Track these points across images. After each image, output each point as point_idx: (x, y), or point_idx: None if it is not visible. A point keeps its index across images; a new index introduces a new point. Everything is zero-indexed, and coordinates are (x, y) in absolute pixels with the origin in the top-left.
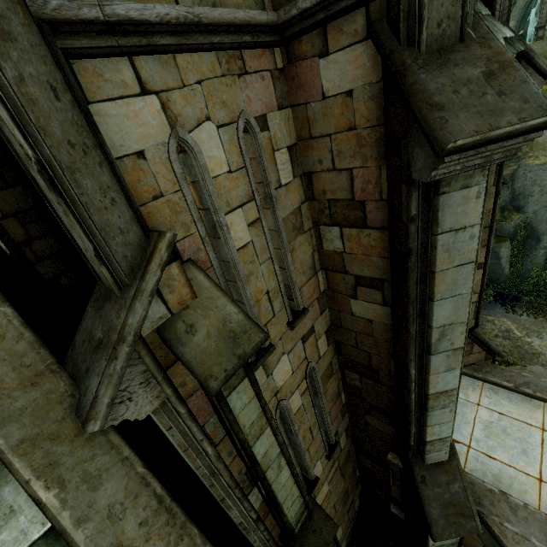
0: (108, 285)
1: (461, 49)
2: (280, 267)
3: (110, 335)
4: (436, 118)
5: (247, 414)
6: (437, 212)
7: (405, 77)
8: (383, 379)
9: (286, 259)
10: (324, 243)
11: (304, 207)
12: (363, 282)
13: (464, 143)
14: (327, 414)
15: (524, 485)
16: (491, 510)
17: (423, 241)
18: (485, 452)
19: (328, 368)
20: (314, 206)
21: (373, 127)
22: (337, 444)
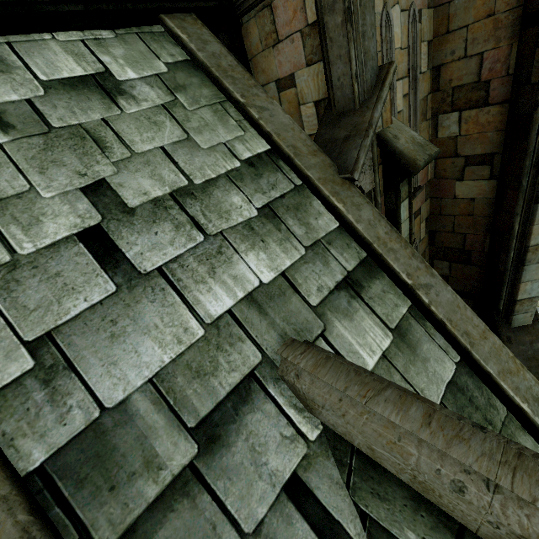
0: (344, 107)
1: None
2: None
3: (359, 127)
4: None
5: (403, 229)
6: None
7: None
8: (474, 259)
9: None
10: (439, 131)
11: (429, 98)
12: (473, 161)
13: None
14: None
15: None
16: None
17: None
18: None
19: (423, 255)
20: (436, 97)
21: (512, 10)
22: None
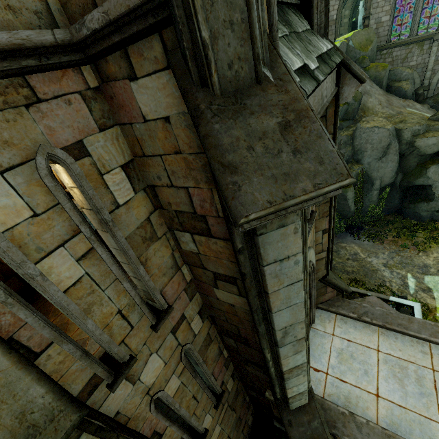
0: None
1: (258, 92)
2: (136, 278)
3: None
4: (228, 183)
5: None
6: (259, 248)
7: (198, 126)
8: (252, 345)
9: (139, 272)
10: (181, 244)
11: (154, 216)
12: (220, 277)
13: (258, 216)
14: (210, 375)
15: (366, 402)
16: (344, 431)
17: (254, 267)
18: (338, 377)
19: (206, 339)
20: (164, 214)
21: (197, 154)
22: (223, 393)
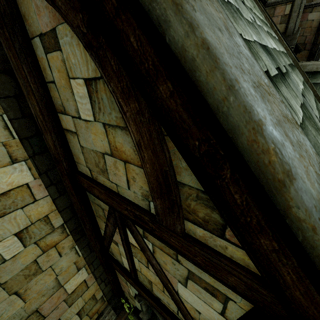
0: (289, 34)
1: None
2: None
3: (294, 38)
4: None
5: None
6: None
7: None
8: None
9: None
10: None
11: None
12: None
13: None
14: None
15: None
16: None
17: None
18: None
19: None
20: None
21: (315, 26)
22: None
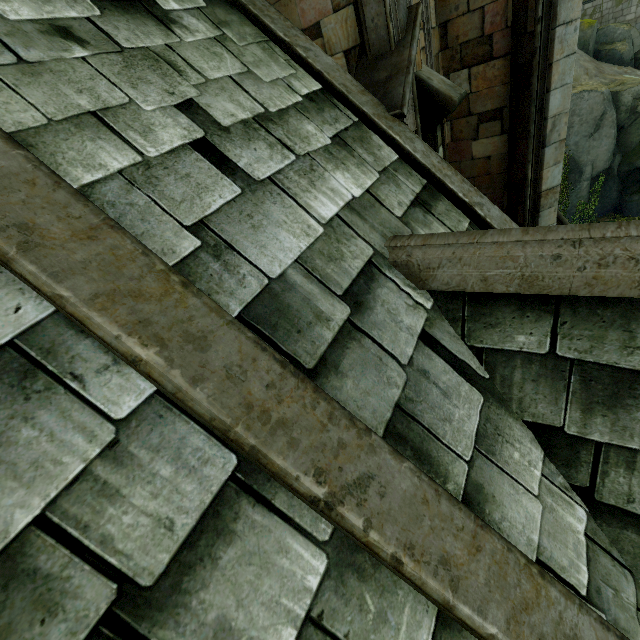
0: (380, 50)
1: None
2: None
3: (399, 66)
4: None
5: None
6: (556, 8)
7: None
8: None
9: None
10: None
11: (440, 56)
12: (485, 118)
13: None
14: None
15: None
16: None
17: (544, 40)
18: None
19: None
20: (446, 55)
21: None
22: None
